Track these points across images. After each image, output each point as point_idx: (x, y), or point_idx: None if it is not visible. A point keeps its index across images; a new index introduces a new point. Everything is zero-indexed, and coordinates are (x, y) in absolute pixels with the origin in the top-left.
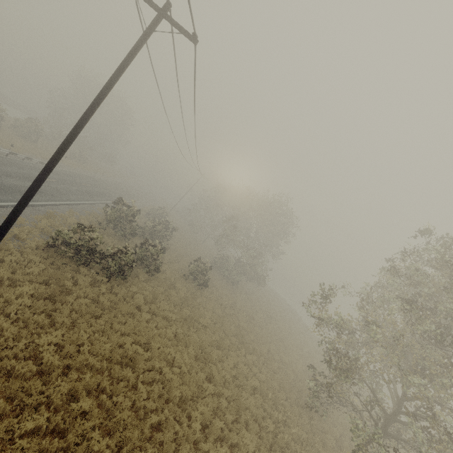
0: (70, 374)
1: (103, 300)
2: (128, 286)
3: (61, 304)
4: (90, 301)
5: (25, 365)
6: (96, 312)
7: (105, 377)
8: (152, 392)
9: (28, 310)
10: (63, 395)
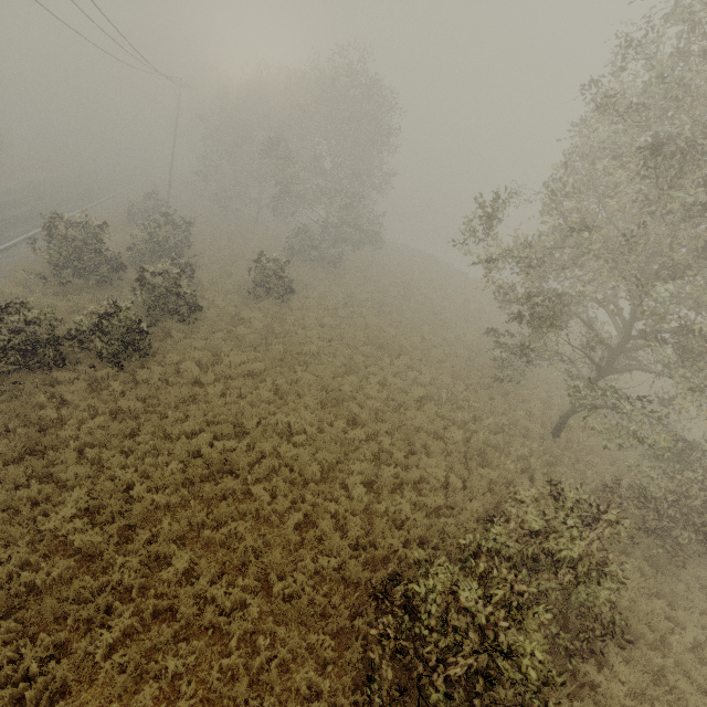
0: (135, 536)
1: (127, 405)
2: (161, 359)
3: (56, 449)
4: (106, 417)
5: (54, 565)
6: (125, 430)
7: (196, 507)
8: (277, 487)
9: (1, 490)
10: (141, 568)
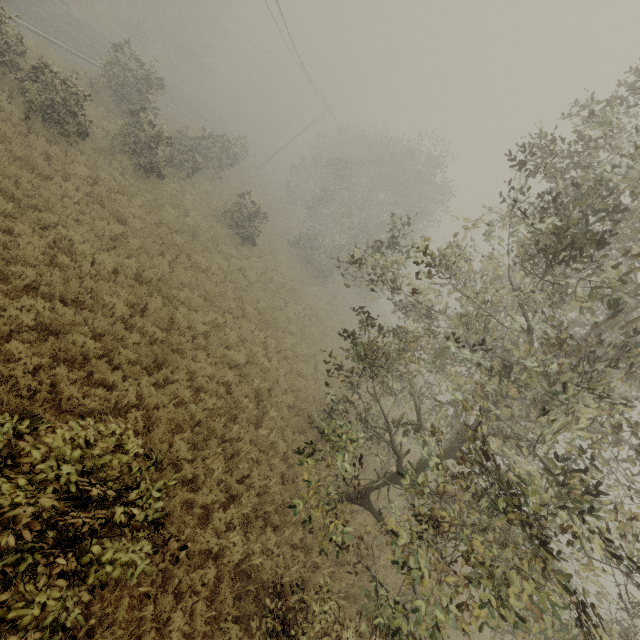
0: None
1: None
2: (74, 154)
3: None
4: None
5: None
6: None
7: None
8: None
9: None
10: None
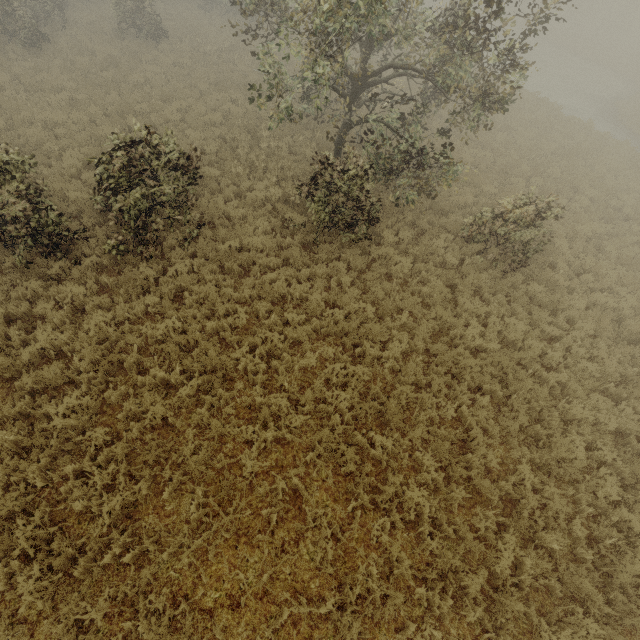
0: None
1: None
2: None
3: None
4: None
5: None
6: None
7: None
8: None
9: None
10: None
